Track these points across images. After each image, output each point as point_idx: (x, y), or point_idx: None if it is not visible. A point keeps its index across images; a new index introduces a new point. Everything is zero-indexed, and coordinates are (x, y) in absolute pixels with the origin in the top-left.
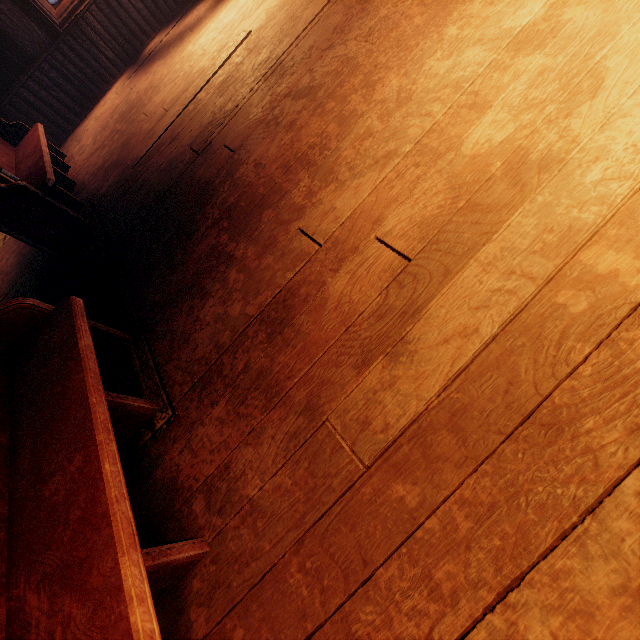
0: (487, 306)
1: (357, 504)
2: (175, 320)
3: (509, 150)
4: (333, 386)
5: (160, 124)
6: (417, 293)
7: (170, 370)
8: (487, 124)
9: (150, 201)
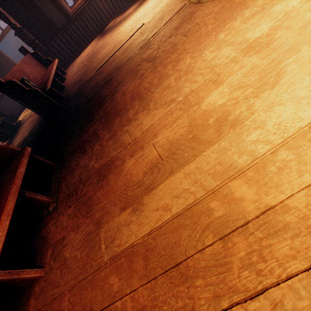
0: (178, 197)
1: (96, 279)
2: (72, 161)
3: (221, 111)
4: (109, 215)
5: (99, 65)
6: (155, 179)
7: (62, 184)
8: (217, 93)
9: (83, 101)
